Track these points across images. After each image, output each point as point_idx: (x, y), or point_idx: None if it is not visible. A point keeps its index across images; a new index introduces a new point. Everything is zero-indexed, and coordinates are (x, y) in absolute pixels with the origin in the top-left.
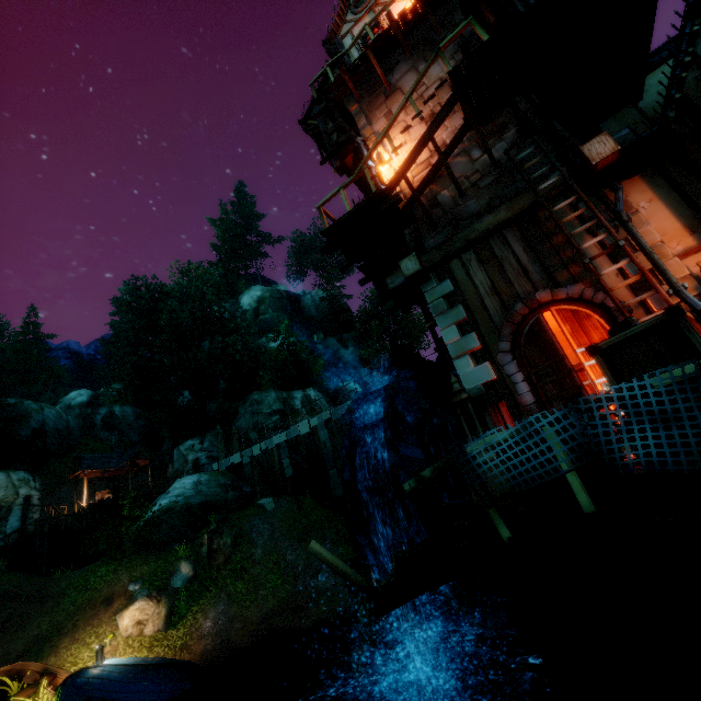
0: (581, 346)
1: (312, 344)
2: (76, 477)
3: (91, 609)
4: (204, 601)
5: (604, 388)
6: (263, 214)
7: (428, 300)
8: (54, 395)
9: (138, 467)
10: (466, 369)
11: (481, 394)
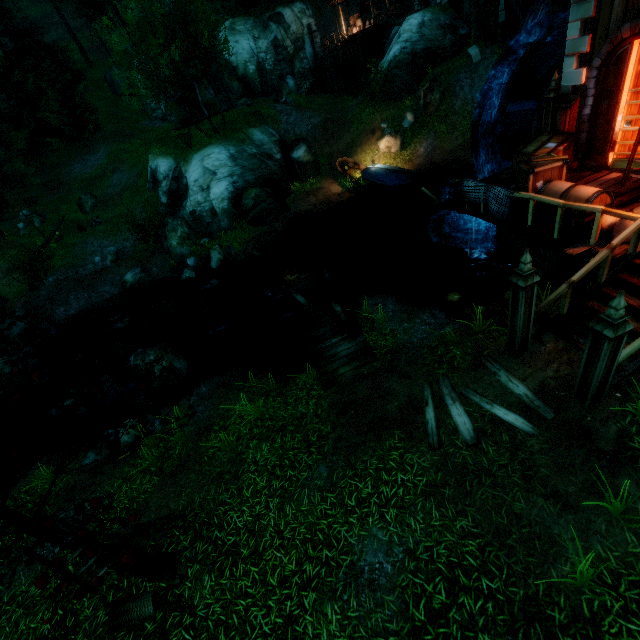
0: (635, 87)
1: None
2: (332, 4)
3: (366, 136)
4: (420, 137)
5: (624, 124)
6: None
7: None
8: None
9: None
10: (568, 69)
11: (566, 94)
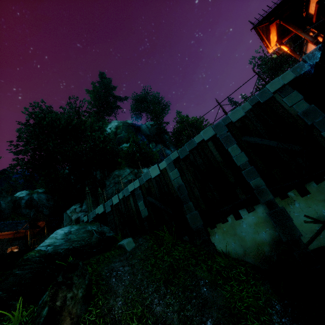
0: None
1: (149, 149)
2: None
3: None
4: None
5: None
6: (115, 86)
7: None
8: (7, 195)
9: (39, 228)
10: None
11: None
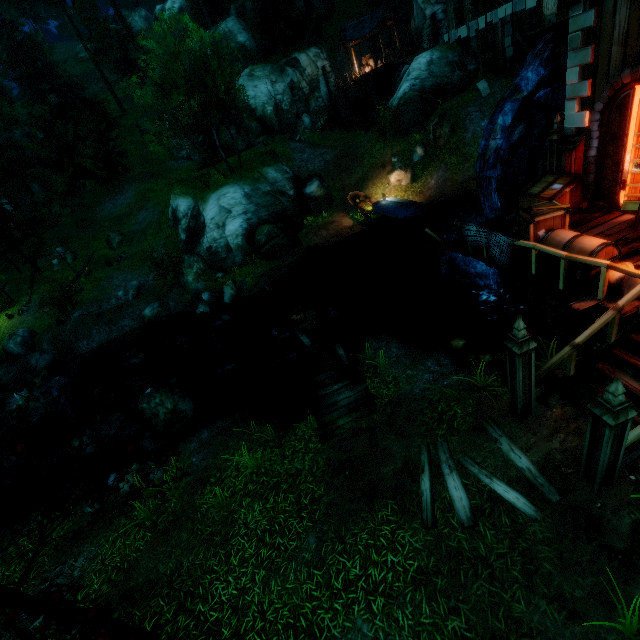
0: None
1: None
2: (345, 48)
3: (377, 170)
4: (431, 169)
5: (633, 167)
6: None
7: (569, 30)
8: None
9: (386, 27)
10: (570, 112)
11: (570, 136)
